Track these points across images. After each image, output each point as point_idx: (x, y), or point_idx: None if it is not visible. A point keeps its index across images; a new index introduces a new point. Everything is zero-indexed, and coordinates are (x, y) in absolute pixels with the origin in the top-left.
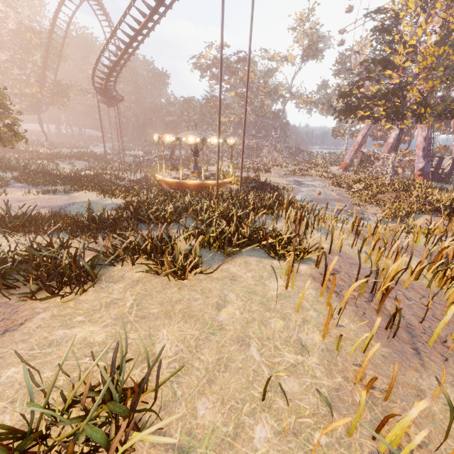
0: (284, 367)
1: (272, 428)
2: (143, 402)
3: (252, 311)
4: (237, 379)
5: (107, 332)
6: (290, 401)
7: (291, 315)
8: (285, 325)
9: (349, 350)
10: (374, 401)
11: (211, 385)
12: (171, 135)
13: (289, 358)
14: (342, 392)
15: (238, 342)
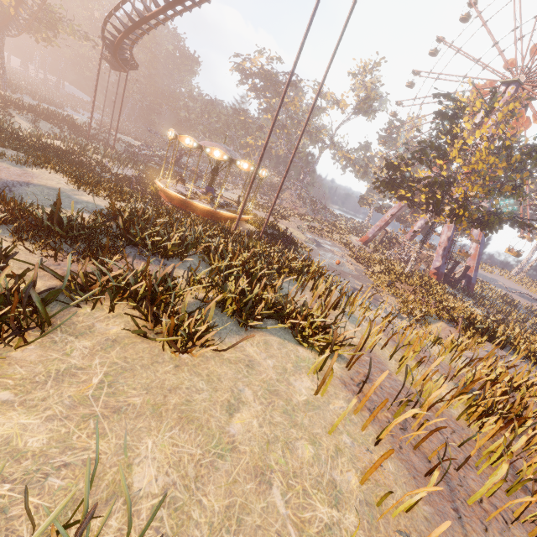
0: (317, 529)
1: None
2: None
3: (275, 424)
4: None
5: (52, 431)
6: None
7: (322, 438)
8: (315, 453)
9: (390, 505)
10: None
11: None
12: (193, 139)
13: (322, 513)
14: None
15: (256, 477)
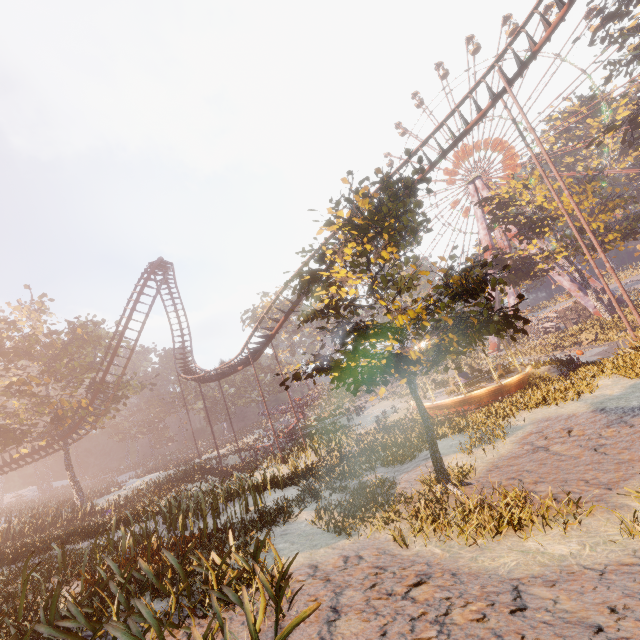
0: None
1: None
2: None
3: None
4: None
5: None
6: None
7: None
8: None
9: None
10: None
11: None
12: None
13: None
14: None
15: None
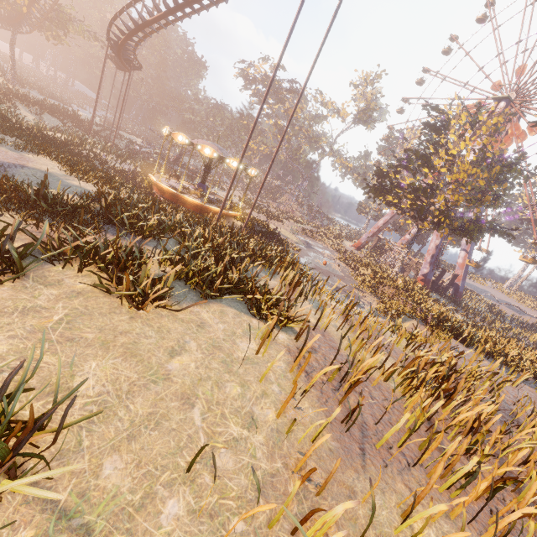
0: (225, 439)
1: (187, 504)
2: (32, 445)
3: (211, 368)
4: (165, 442)
5: (12, 345)
6: (218, 478)
7: (252, 384)
8: (242, 393)
9: (299, 435)
10: (306, 494)
11: (131, 442)
12: (185, 136)
13: (233, 430)
14: (278, 479)
15: (182, 400)
